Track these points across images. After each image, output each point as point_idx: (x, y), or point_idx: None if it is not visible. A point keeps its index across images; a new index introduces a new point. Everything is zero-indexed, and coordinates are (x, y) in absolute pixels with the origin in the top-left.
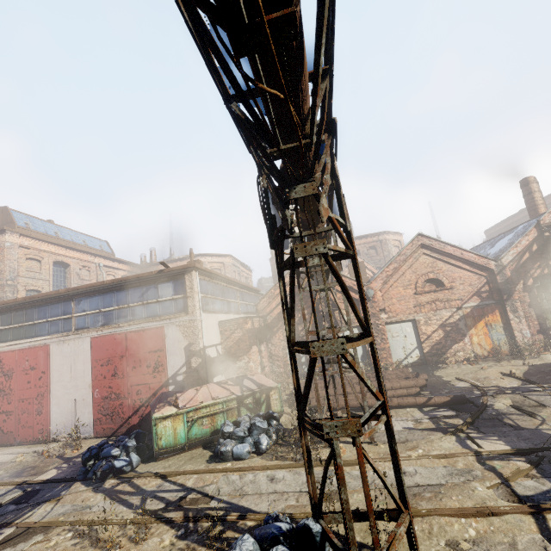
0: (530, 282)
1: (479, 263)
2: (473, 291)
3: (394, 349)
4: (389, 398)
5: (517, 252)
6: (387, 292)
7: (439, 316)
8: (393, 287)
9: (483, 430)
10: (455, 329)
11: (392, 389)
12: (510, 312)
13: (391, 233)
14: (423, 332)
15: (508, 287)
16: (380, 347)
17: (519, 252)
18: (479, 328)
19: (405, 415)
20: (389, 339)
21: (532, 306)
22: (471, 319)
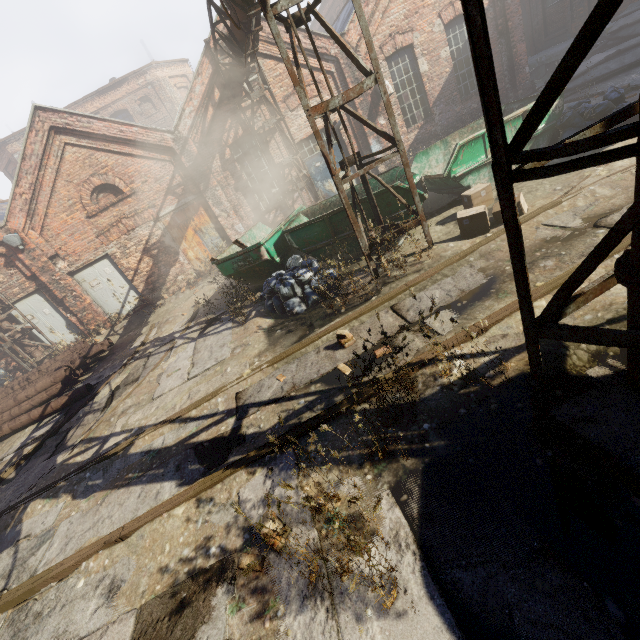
0: (228, 154)
1: (152, 141)
2: (164, 189)
3: (104, 302)
4: (1, 426)
5: (196, 109)
6: (46, 227)
7: (136, 239)
8: (50, 218)
9: (22, 470)
10: (163, 250)
11: (29, 398)
12: (214, 206)
13: (164, 65)
14: (126, 268)
15: (201, 172)
16: (78, 309)
17: (198, 109)
18: (189, 239)
19: (5, 449)
20: (90, 292)
21: (239, 188)
22: (177, 230)
